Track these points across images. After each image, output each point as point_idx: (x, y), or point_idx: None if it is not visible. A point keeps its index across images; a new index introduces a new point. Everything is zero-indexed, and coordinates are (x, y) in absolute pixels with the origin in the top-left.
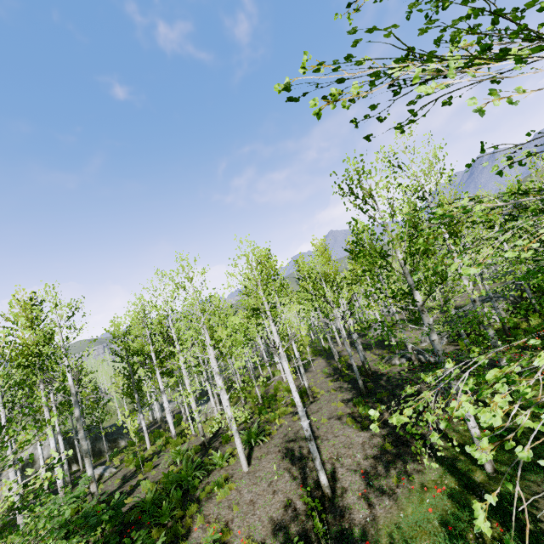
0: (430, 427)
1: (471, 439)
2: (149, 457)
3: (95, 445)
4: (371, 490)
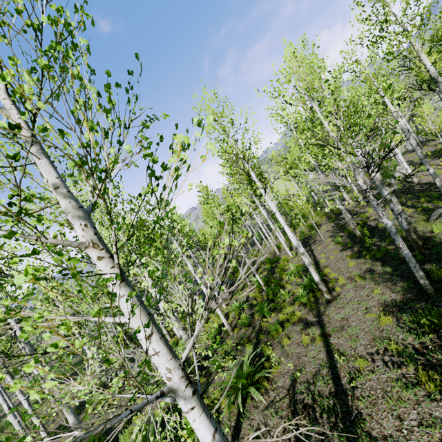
0: None
1: None
2: None
3: None
4: None
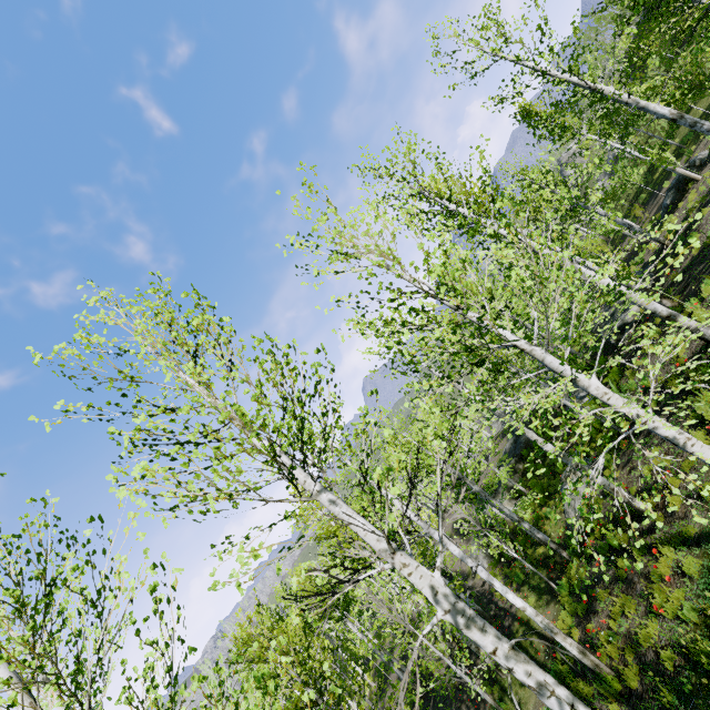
0: None
1: None
2: None
3: None
4: None
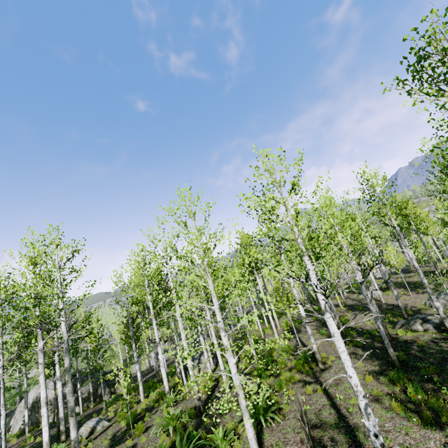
0: None
1: None
2: (141, 414)
3: (96, 389)
4: None
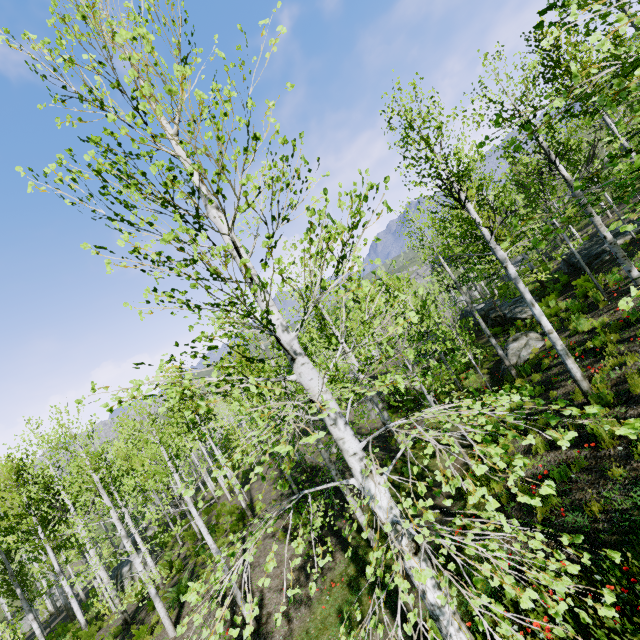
0: (343, 521)
1: (372, 521)
2: None
3: None
4: (292, 605)
